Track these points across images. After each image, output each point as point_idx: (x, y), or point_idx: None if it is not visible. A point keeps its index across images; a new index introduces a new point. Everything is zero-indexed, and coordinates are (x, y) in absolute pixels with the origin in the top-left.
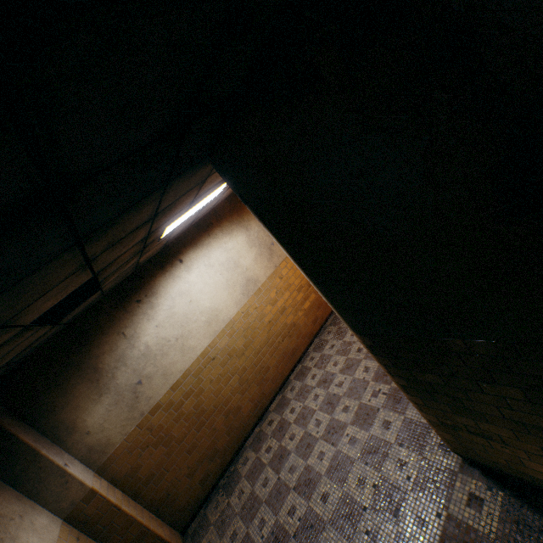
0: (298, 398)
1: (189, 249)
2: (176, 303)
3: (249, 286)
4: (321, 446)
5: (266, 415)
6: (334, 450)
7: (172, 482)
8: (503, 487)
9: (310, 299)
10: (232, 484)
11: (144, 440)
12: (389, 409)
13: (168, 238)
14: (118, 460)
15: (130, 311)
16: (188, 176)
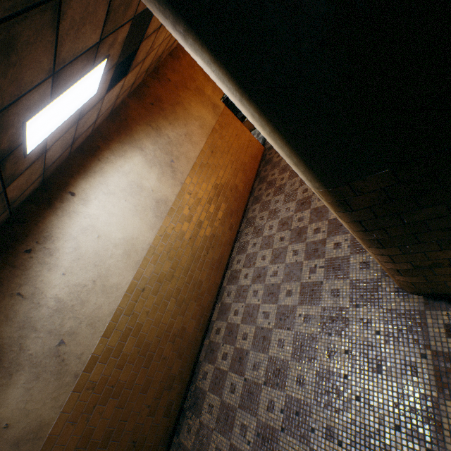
0: (237, 300)
1: (79, 178)
2: (80, 242)
3: (160, 207)
4: (278, 335)
5: (211, 326)
6: (292, 333)
7: (135, 429)
8: None
9: (222, 209)
10: (198, 403)
11: (88, 402)
12: (332, 278)
13: (43, 162)
14: (60, 438)
15: (20, 266)
16: None
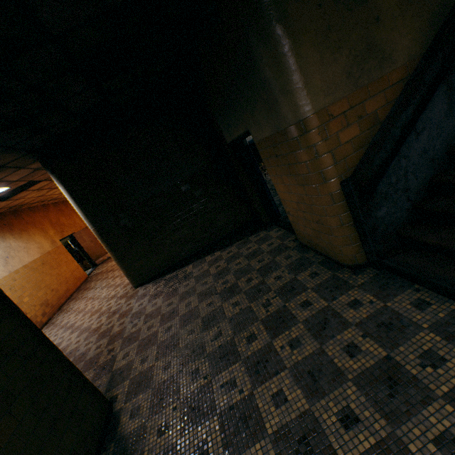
0: None
1: None
2: None
3: None
4: (69, 337)
5: None
6: (79, 330)
7: None
8: (153, 281)
9: (40, 299)
10: None
11: None
12: (110, 301)
13: None
14: None
15: None
16: (31, 157)
